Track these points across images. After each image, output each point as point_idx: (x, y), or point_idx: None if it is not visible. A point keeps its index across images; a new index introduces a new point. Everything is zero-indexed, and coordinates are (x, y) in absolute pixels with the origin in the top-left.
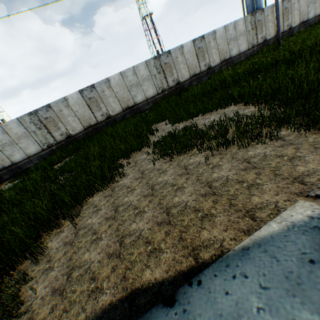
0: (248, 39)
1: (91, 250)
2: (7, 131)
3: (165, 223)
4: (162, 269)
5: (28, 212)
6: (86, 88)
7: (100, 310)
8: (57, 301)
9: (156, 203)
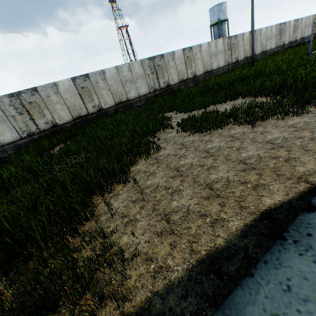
0: (225, 57)
1: (177, 199)
2: None
3: (248, 169)
4: (279, 194)
5: (64, 179)
6: (80, 77)
7: (238, 231)
8: (173, 239)
9: (223, 159)
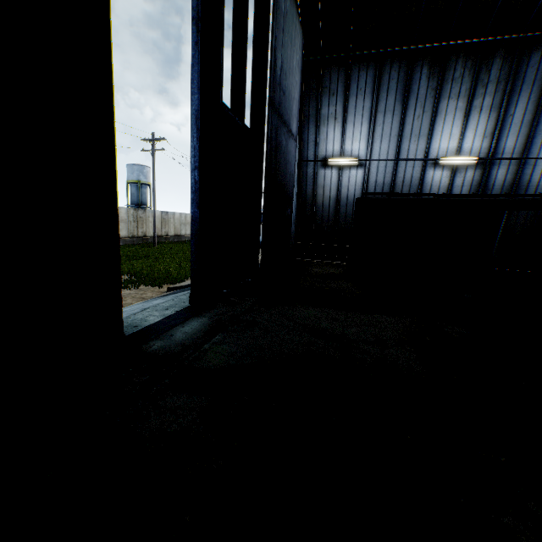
0: (129, 227)
1: None
2: None
3: None
4: None
5: None
6: None
7: None
8: None
9: None
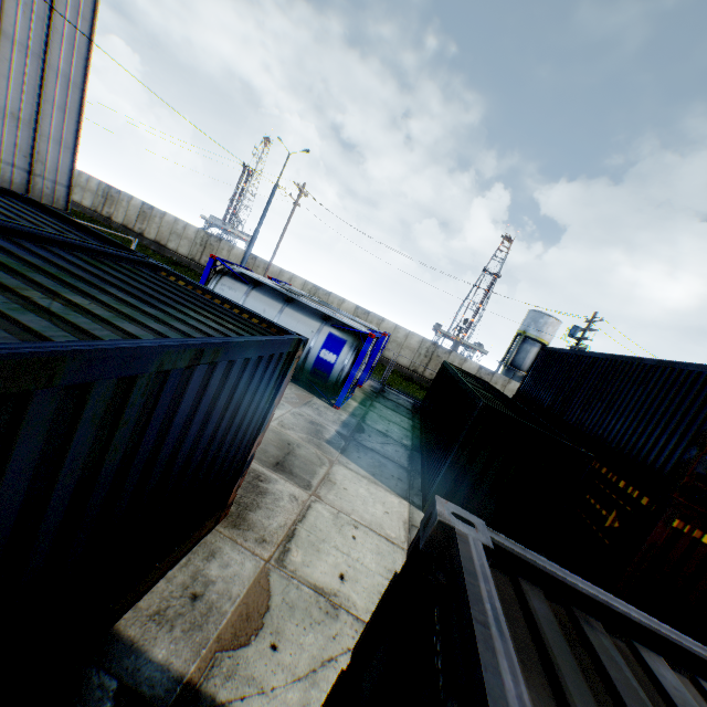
0: None
1: None
2: (90, 181)
3: None
4: None
5: None
6: (149, 205)
7: None
8: None
9: None
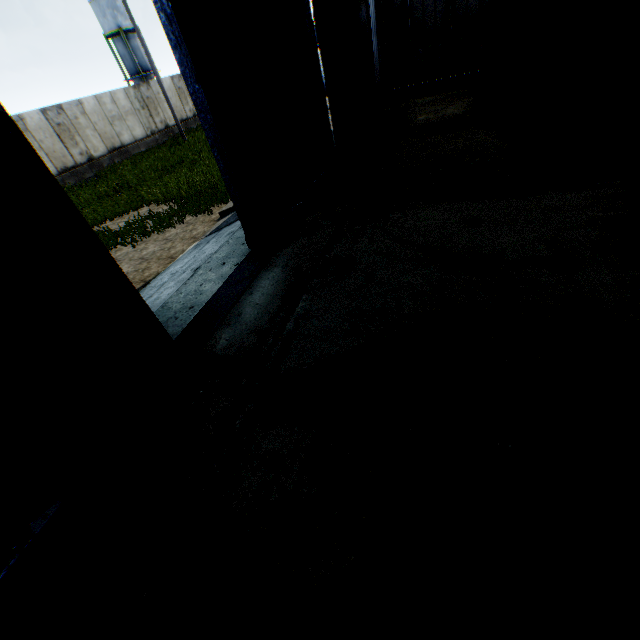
0: (142, 121)
1: None
2: None
3: None
4: None
5: None
6: None
7: None
8: None
9: None
